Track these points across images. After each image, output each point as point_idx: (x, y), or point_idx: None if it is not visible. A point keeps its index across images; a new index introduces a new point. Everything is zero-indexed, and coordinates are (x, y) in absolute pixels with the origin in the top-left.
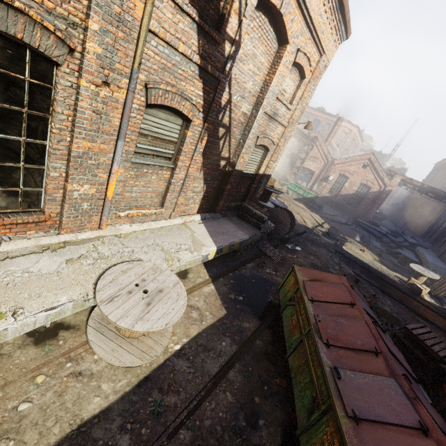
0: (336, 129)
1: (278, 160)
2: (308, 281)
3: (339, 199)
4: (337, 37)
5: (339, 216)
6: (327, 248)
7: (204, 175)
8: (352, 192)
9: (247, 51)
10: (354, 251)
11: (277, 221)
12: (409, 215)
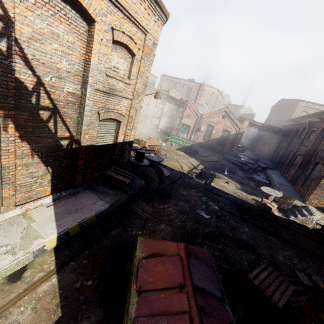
0: (200, 93)
1: (136, 128)
2: (144, 259)
3: (211, 143)
4: (156, 18)
5: (212, 155)
6: (198, 189)
7: (42, 159)
8: (219, 136)
9: (39, 30)
10: (220, 185)
11: (147, 178)
12: (261, 145)
